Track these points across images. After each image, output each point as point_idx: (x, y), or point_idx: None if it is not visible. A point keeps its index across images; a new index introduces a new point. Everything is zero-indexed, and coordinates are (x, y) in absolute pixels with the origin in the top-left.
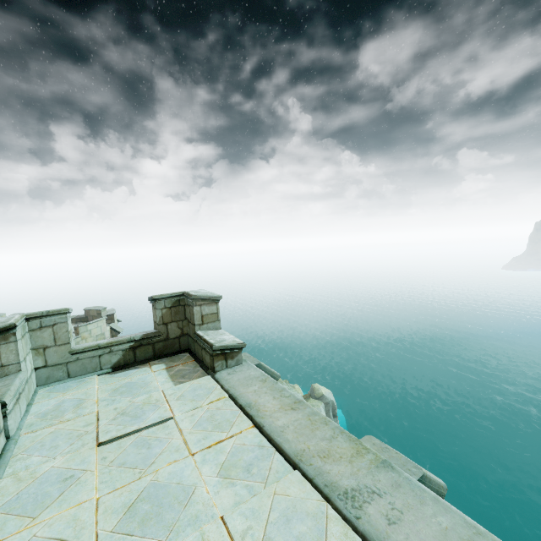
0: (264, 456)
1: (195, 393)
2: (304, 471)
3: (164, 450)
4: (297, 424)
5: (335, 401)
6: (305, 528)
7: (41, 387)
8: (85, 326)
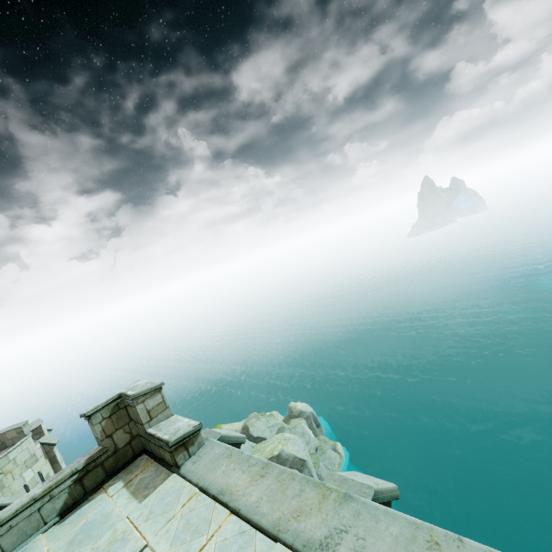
0: (247, 543)
1: (164, 503)
2: (284, 540)
3: None
4: (269, 492)
5: (314, 412)
6: None
7: None
8: (5, 457)
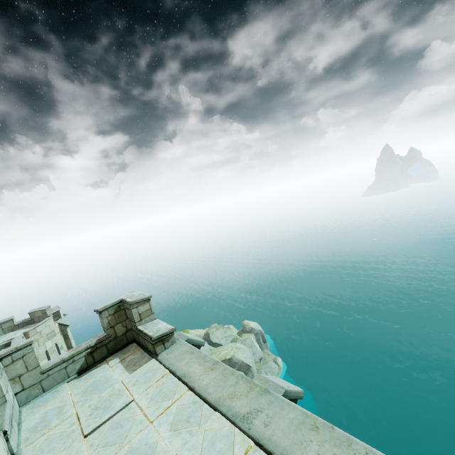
0: (197, 409)
1: (146, 376)
2: (221, 410)
3: (132, 426)
4: (215, 380)
5: (262, 330)
6: (222, 445)
7: (23, 406)
8: (34, 329)
